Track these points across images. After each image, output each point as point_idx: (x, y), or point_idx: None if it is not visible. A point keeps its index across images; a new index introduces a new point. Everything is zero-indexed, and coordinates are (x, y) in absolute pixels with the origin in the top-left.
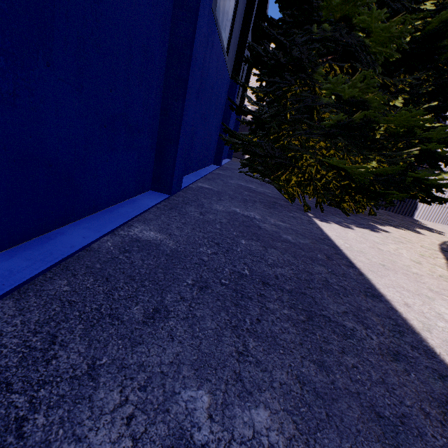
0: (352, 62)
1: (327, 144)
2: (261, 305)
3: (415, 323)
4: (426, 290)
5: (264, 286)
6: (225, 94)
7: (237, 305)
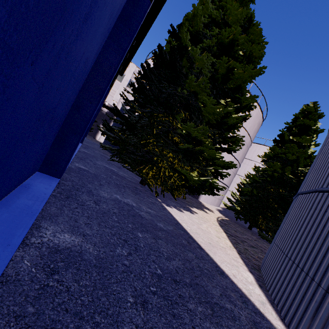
0: (190, 113)
1: (173, 155)
2: (186, 308)
3: (244, 290)
4: (233, 260)
5: (176, 285)
6: None
7: (174, 316)
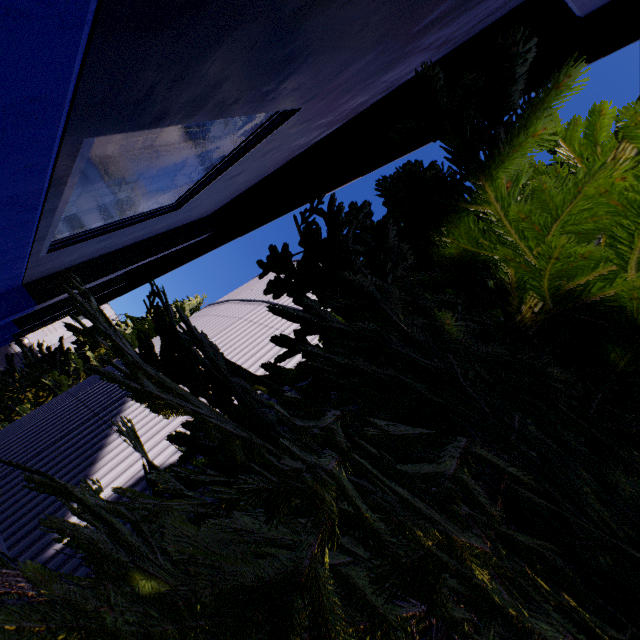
0: None
1: None
2: None
3: None
4: None
5: None
6: None
7: None
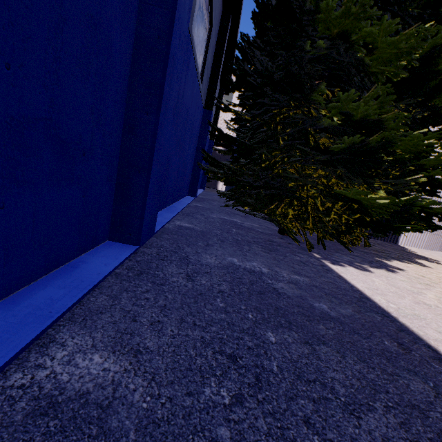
0: (342, 86)
1: (326, 172)
2: None
3: None
4: None
5: None
6: (199, 123)
7: None
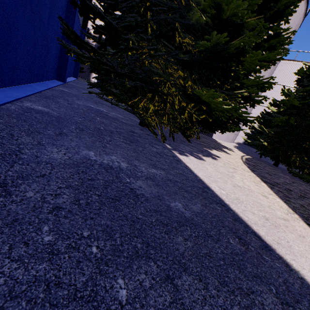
0: None
1: (184, 74)
2: None
3: None
4: None
5: None
6: None
7: None
